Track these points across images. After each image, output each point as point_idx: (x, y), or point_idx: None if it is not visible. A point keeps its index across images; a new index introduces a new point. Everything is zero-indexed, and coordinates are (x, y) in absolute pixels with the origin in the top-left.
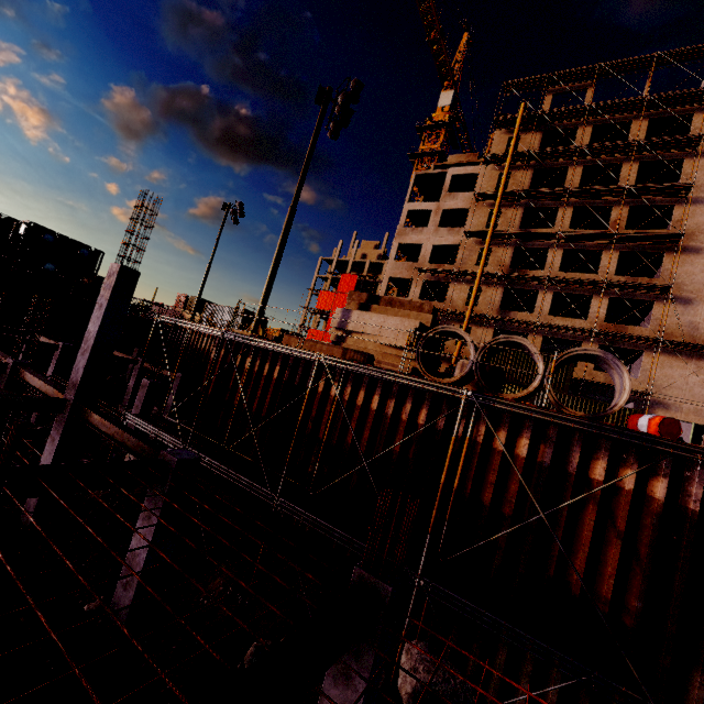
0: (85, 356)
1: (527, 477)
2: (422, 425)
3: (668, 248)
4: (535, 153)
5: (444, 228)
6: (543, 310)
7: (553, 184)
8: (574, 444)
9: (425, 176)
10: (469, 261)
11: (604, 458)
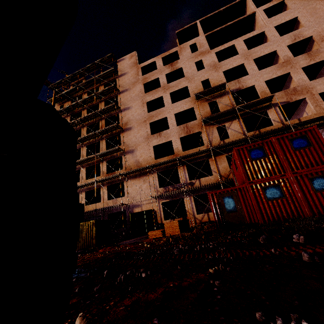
0: None
1: None
2: None
3: (120, 131)
4: (64, 109)
5: None
6: (83, 178)
7: None
8: None
9: None
10: None
11: None
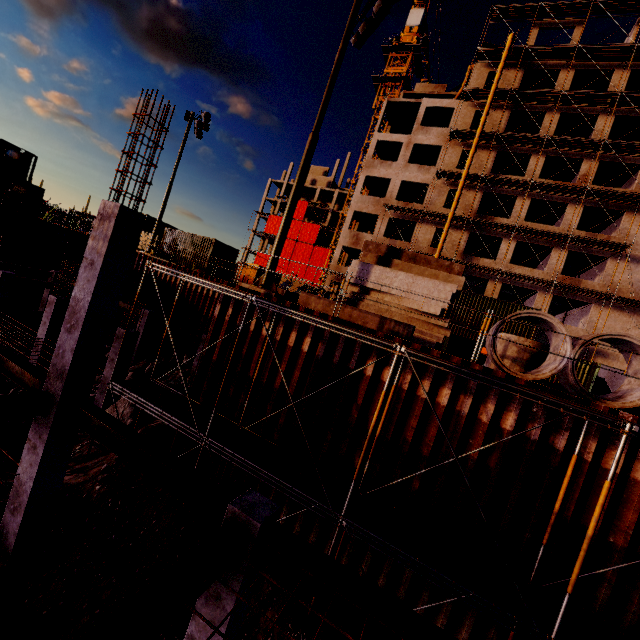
0: (73, 336)
1: None
2: (510, 431)
3: (629, 207)
4: (516, 93)
5: (415, 164)
6: (506, 258)
7: (524, 128)
8: None
9: (396, 104)
10: (437, 201)
11: None
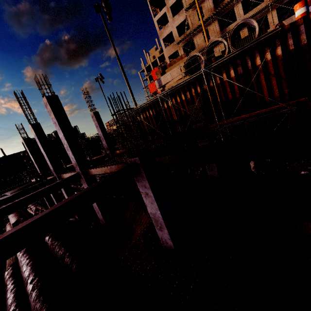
0: (104, 141)
1: (238, 82)
2: (200, 92)
3: None
4: None
5: (176, 15)
6: (241, 15)
7: None
8: (247, 59)
9: None
10: (195, 21)
11: (257, 56)
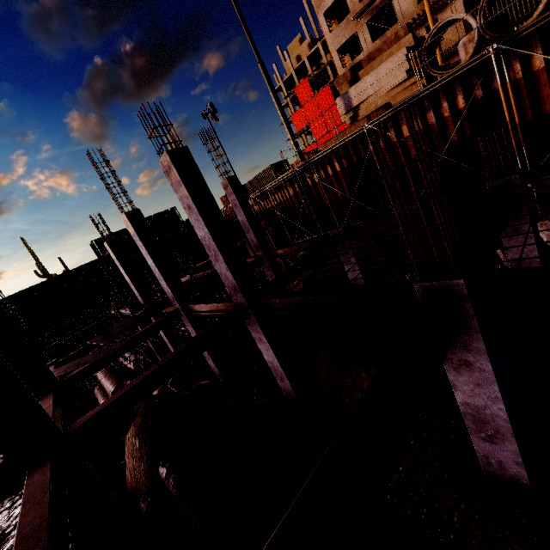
0: (250, 233)
1: None
2: (464, 107)
3: None
4: None
5: None
6: None
7: None
8: None
9: None
10: None
11: None
